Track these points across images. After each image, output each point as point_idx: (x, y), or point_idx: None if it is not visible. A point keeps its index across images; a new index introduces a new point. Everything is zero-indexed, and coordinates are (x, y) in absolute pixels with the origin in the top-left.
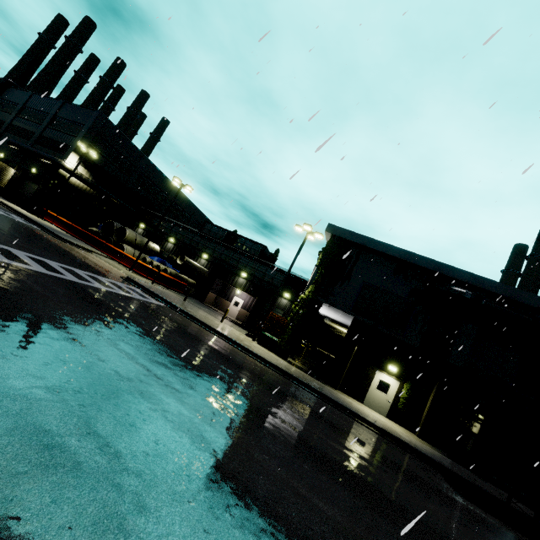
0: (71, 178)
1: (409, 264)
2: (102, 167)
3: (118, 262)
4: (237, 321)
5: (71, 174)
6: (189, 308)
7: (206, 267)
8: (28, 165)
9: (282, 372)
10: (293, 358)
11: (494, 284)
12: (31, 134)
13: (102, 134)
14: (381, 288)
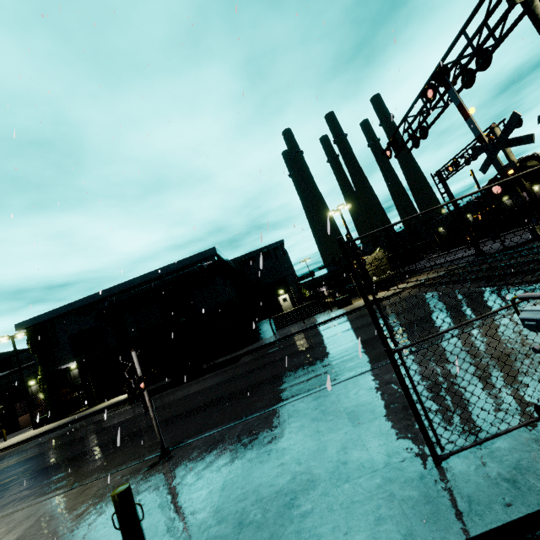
0: None
1: (78, 308)
2: None
3: None
4: None
5: None
6: None
7: None
8: None
9: (29, 440)
10: (62, 415)
11: (118, 287)
12: None
13: None
14: (80, 331)
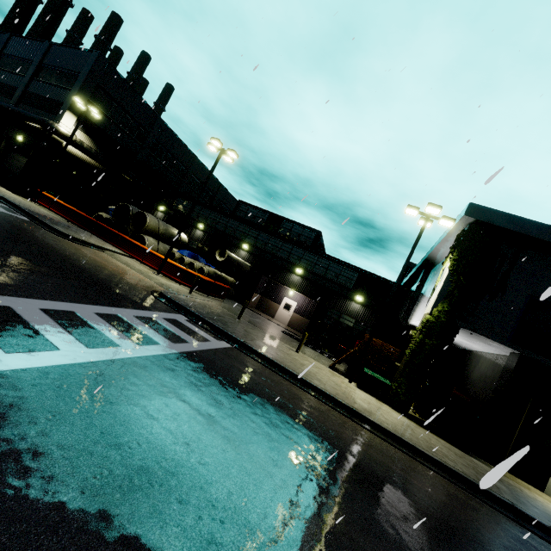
0: (68, 147)
1: None
2: (107, 132)
3: (140, 262)
4: (291, 329)
5: (67, 141)
6: (255, 337)
7: (247, 261)
8: (12, 132)
9: (456, 477)
10: (420, 414)
11: None
12: (13, 90)
13: (104, 86)
14: None
